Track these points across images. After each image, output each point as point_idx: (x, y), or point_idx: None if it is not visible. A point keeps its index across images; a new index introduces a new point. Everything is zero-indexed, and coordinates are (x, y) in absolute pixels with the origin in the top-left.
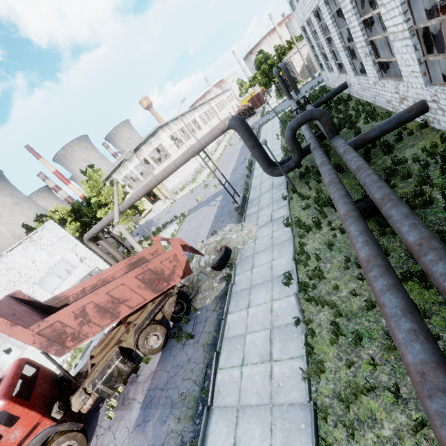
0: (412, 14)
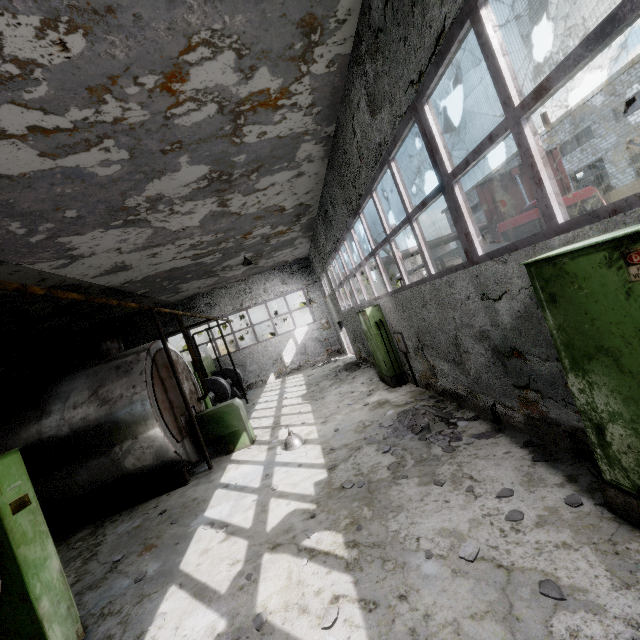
0: (639, 178)
